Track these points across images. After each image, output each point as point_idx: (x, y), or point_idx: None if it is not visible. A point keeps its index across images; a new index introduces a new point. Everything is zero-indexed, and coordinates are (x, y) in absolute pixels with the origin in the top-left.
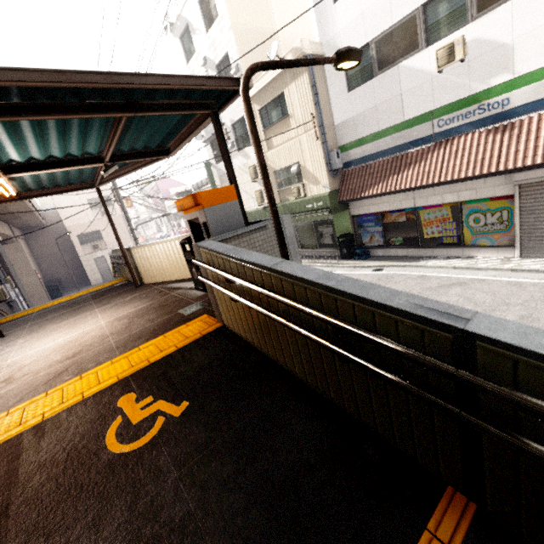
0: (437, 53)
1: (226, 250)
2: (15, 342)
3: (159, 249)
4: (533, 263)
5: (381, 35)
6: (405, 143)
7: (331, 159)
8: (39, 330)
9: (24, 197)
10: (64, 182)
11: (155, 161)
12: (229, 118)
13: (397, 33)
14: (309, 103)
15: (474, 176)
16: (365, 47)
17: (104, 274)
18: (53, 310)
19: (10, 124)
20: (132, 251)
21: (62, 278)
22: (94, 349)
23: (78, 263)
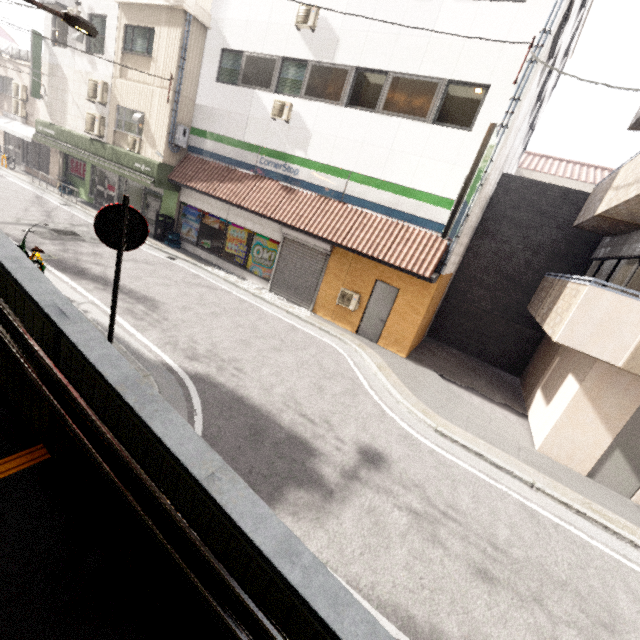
0: (275, 103)
1: None
2: None
3: None
4: (269, 296)
5: (253, 54)
6: (238, 160)
7: (176, 132)
8: None
9: None
10: None
11: None
12: (89, 3)
13: (262, 63)
14: (174, 61)
15: (259, 213)
16: (240, 53)
17: None
18: None
19: None
20: None
21: None
22: None
23: None
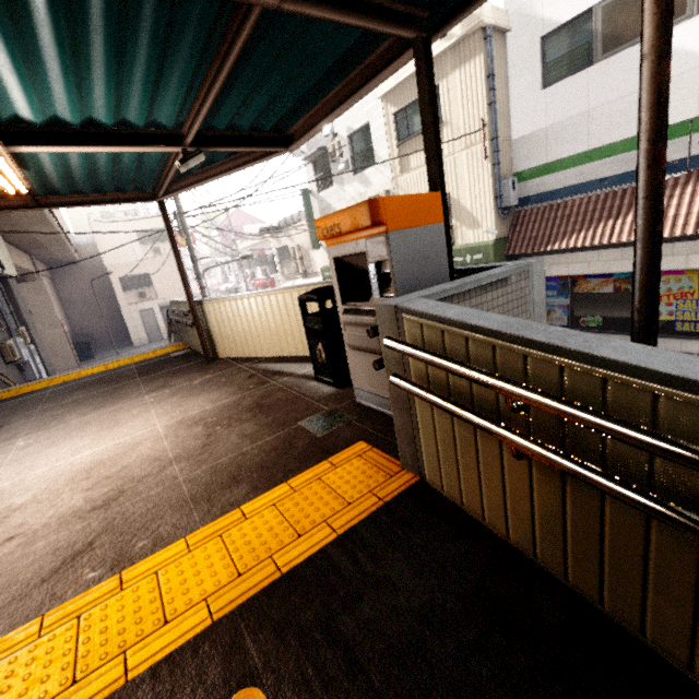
0: None
1: (506, 326)
2: (11, 443)
3: (249, 306)
4: None
5: None
6: (632, 170)
7: (502, 191)
8: (52, 423)
9: (44, 204)
10: (109, 184)
11: (264, 158)
12: (346, 126)
13: None
14: (480, 102)
15: None
16: (583, 15)
17: (150, 332)
18: (79, 387)
19: None
20: (204, 305)
21: (96, 333)
22: (147, 494)
23: (118, 314)
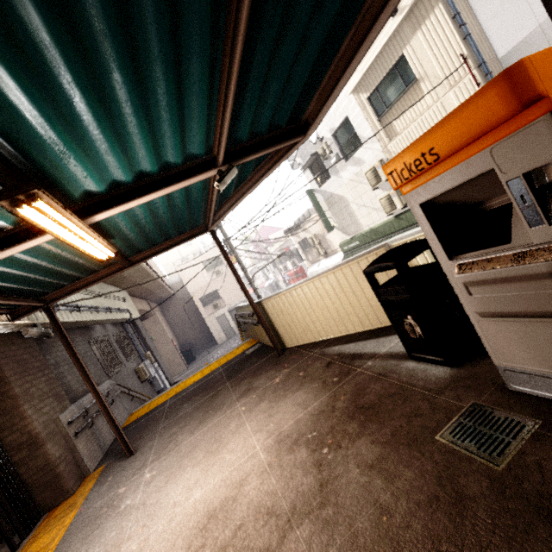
0: None
1: None
2: (141, 475)
3: (303, 294)
4: None
5: None
6: None
7: None
8: (169, 446)
9: (134, 262)
10: (173, 230)
11: (285, 155)
12: (328, 128)
13: None
14: (453, 42)
15: None
16: None
17: (226, 331)
18: (186, 399)
19: (4, 36)
20: (264, 304)
21: (193, 341)
22: None
23: (204, 324)
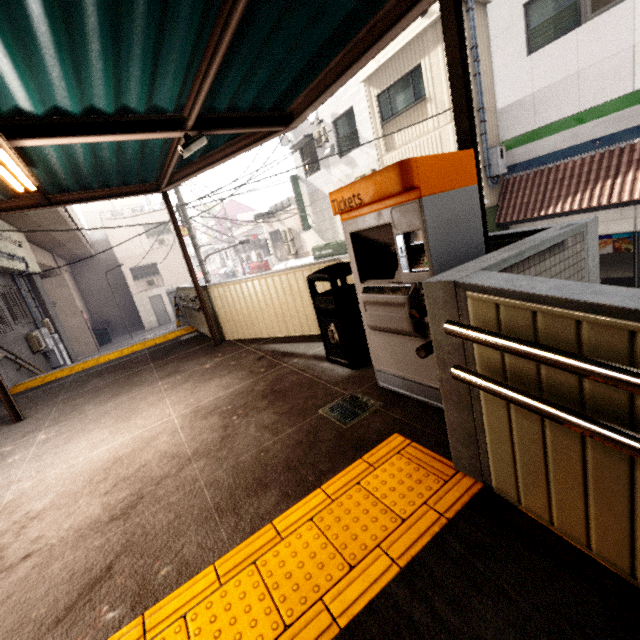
0: None
1: None
2: (33, 436)
3: (253, 288)
4: None
5: None
6: (629, 127)
7: (489, 160)
8: (72, 414)
9: (55, 202)
10: (115, 178)
11: (263, 140)
12: (330, 112)
13: None
14: None
15: None
16: None
17: (159, 316)
18: (97, 375)
19: None
20: (210, 290)
21: (112, 319)
22: (167, 501)
23: (130, 301)
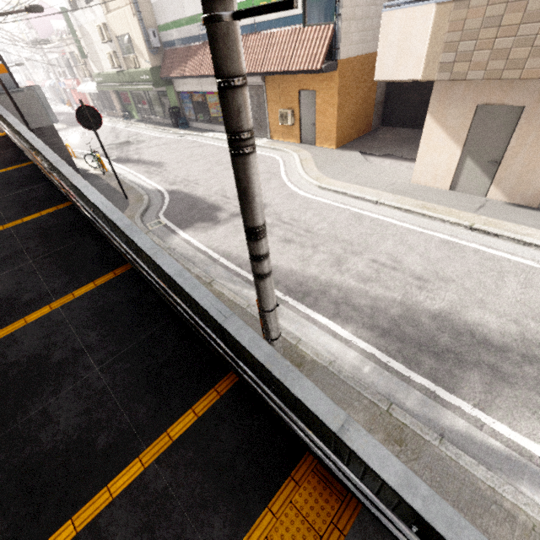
0: None
1: None
2: None
3: None
4: None
5: None
6: (189, 37)
7: (149, 37)
8: None
9: None
10: None
11: None
12: None
13: None
14: None
15: (210, 75)
16: None
17: None
18: None
19: None
20: None
21: None
22: None
23: None
